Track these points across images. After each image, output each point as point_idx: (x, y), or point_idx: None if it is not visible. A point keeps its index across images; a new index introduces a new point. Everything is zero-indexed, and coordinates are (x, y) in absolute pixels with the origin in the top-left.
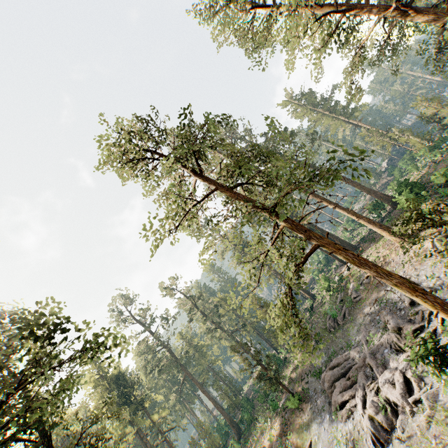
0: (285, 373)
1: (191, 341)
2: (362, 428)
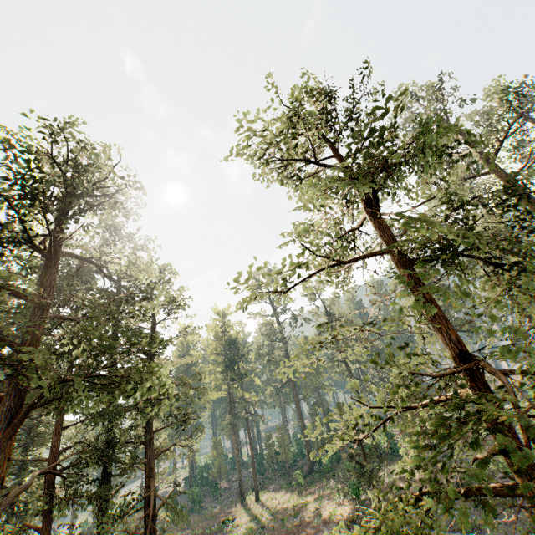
0: (392, 468)
1: (312, 352)
2: None
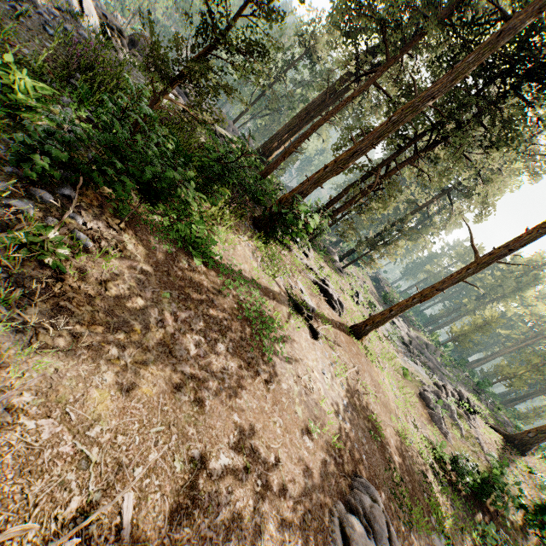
0: None
1: None
2: None
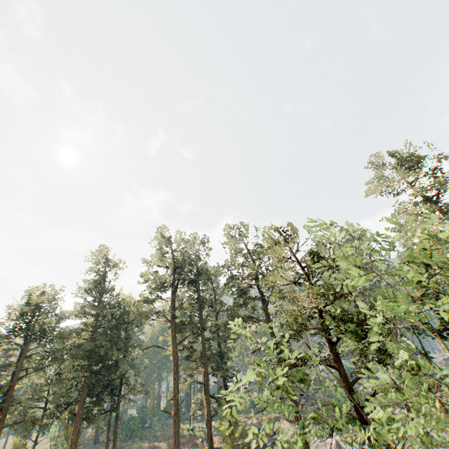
0: None
1: None
2: (327, 443)
